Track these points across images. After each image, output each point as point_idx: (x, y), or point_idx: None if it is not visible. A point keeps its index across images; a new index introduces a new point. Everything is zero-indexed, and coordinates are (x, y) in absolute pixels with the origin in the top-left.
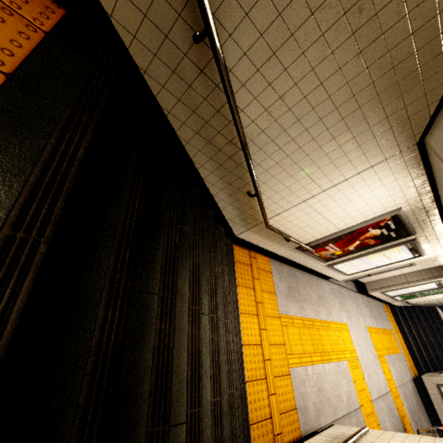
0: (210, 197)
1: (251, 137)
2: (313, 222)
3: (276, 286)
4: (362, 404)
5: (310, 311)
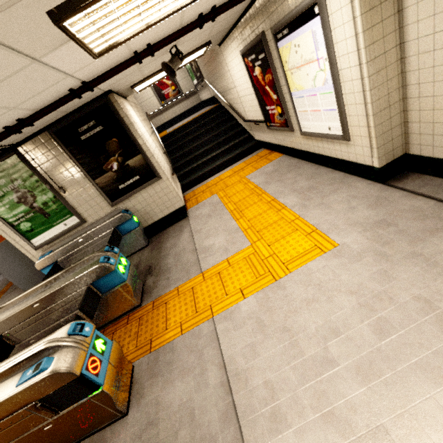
0: (239, 123)
1: (225, 95)
2: (249, 102)
3: (265, 167)
4: (205, 279)
5: (273, 189)
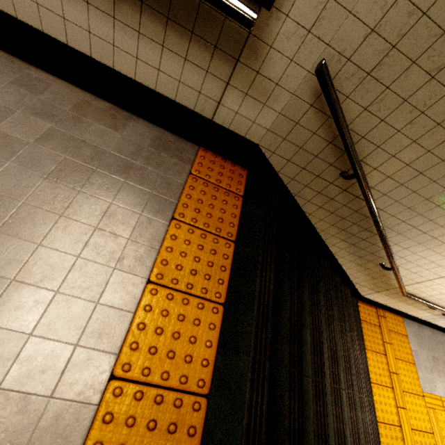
0: (338, 265)
1: (389, 226)
2: None
3: (415, 354)
4: None
5: None
